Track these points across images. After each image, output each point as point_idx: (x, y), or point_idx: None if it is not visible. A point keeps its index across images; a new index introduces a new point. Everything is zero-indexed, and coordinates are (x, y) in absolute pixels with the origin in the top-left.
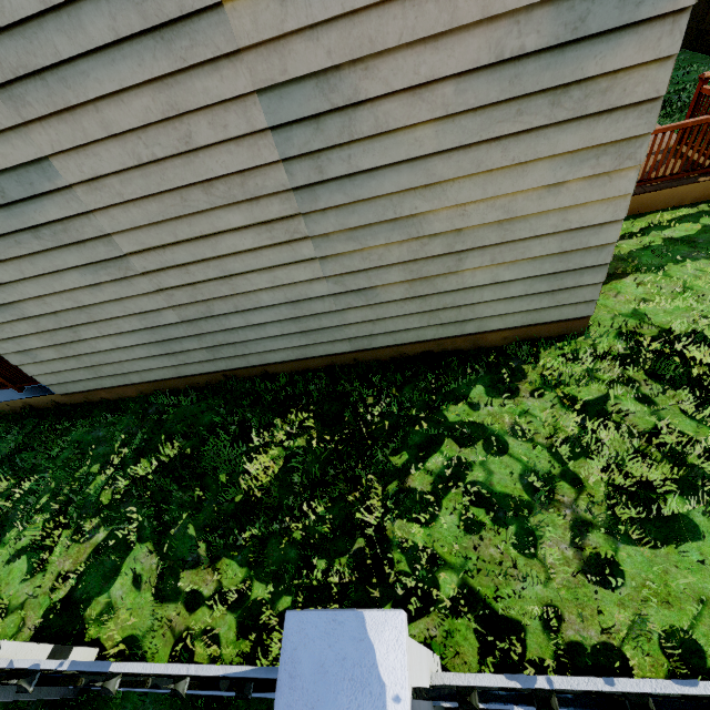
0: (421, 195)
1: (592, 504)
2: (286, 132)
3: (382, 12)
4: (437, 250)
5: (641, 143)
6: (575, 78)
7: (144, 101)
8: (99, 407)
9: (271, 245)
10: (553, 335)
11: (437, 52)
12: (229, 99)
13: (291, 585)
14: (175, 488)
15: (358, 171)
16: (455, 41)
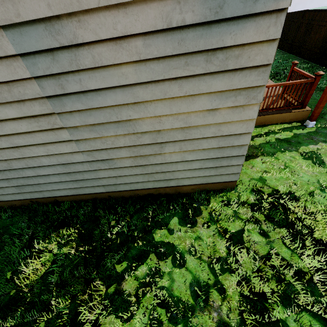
0: (132, 108)
1: (229, 312)
2: (32, 59)
3: None
4: (147, 141)
5: (260, 90)
6: (219, 45)
7: None
8: None
9: (40, 130)
10: (218, 189)
11: (127, 16)
12: None
13: None
14: None
15: (88, 90)
16: (138, 10)
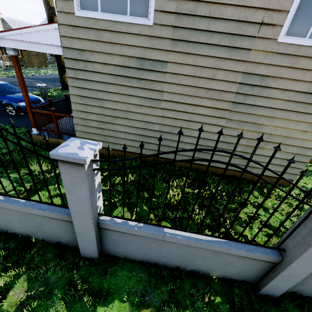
0: (267, 119)
1: None
2: (243, 86)
3: (287, 69)
4: None
5: None
6: None
7: (211, 61)
8: None
9: (212, 116)
10: (278, 184)
11: (294, 84)
12: (234, 71)
13: None
14: (140, 189)
15: (254, 105)
16: (300, 83)
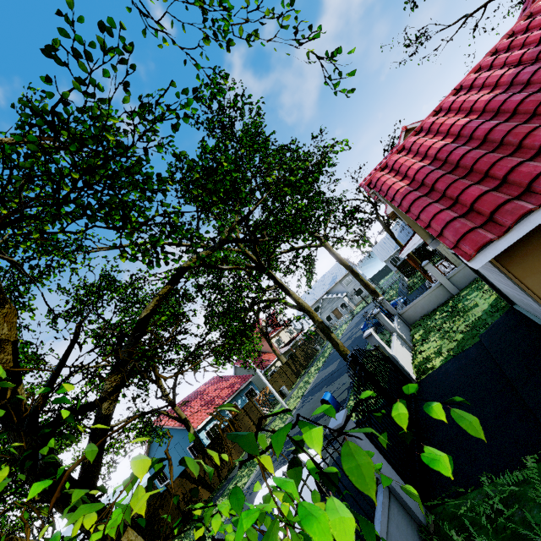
0: None
1: None
2: None
3: None
4: None
5: None
6: None
7: None
8: None
9: None
10: None
11: None
12: None
13: None
14: None
15: None
16: None
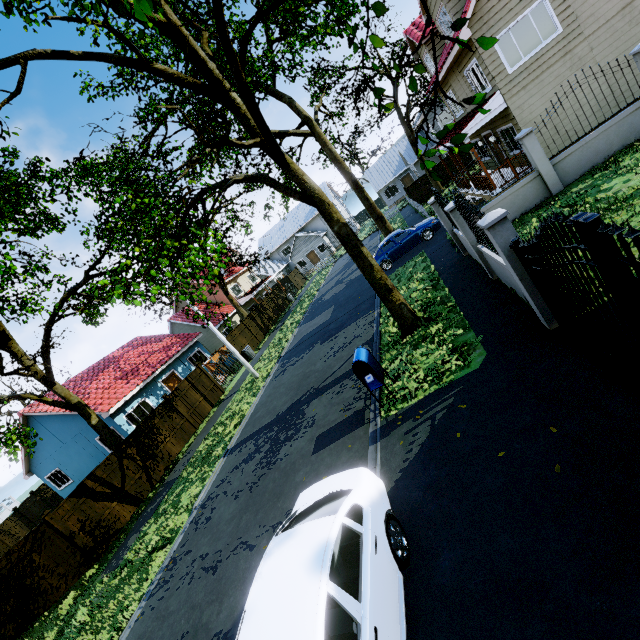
0: None
1: None
2: None
3: None
4: None
5: None
6: None
7: (617, 7)
8: None
9: None
10: None
11: None
12: None
13: None
14: None
15: None
16: None
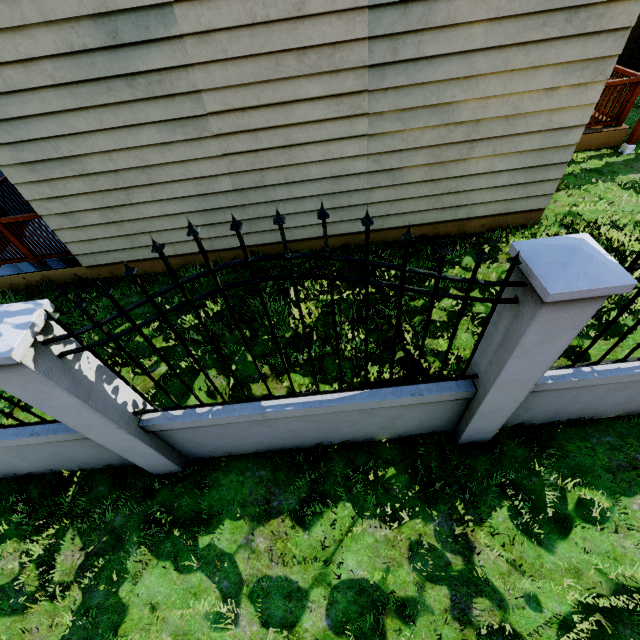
0: (460, 86)
1: None
2: (380, 13)
3: None
4: (458, 137)
5: (611, 63)
6: (585, 2)
7: None
8: (124, 281)
9: (334, 119)
10: (516, 225)
11: None
12: None
13: (351, 383)
14: (233, 327)
15: (422, 57)
16: None
